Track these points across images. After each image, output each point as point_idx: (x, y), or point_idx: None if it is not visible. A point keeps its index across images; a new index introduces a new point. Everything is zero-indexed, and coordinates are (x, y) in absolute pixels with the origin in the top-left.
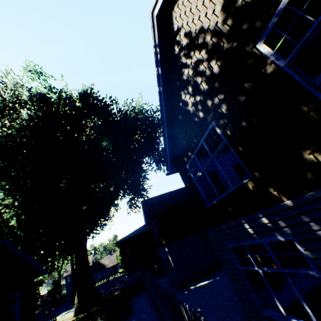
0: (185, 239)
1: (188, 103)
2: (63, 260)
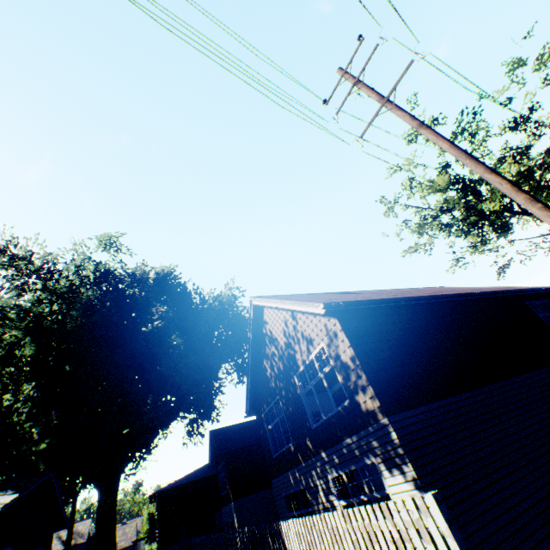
0: (259, 494)
1: (267, 369)
2: None
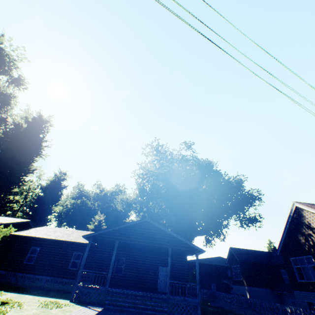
0: (259, 289)
1: (300, 239)
2: None
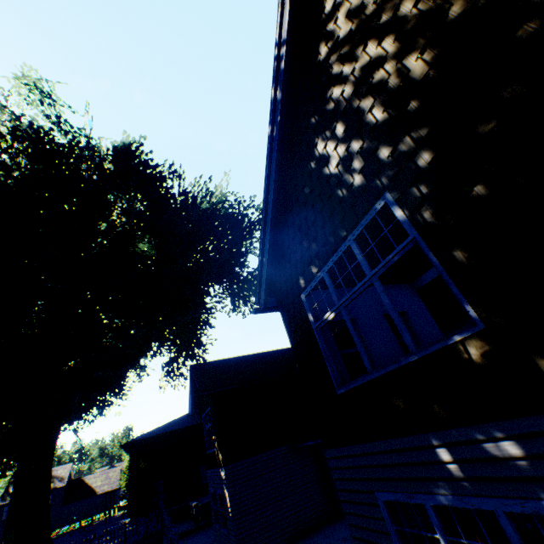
0: (264, 456)
1: (330, 158)
2: (3, 470)
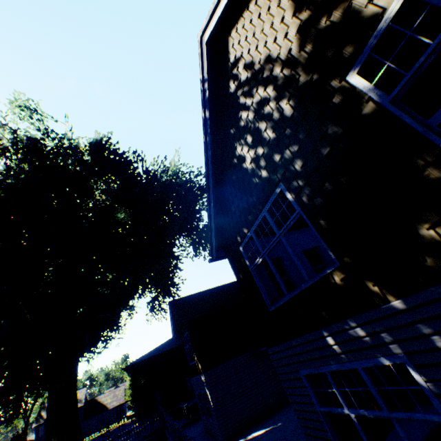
0: (232, 362)
1: (246, 157)
2: (35, 398)
